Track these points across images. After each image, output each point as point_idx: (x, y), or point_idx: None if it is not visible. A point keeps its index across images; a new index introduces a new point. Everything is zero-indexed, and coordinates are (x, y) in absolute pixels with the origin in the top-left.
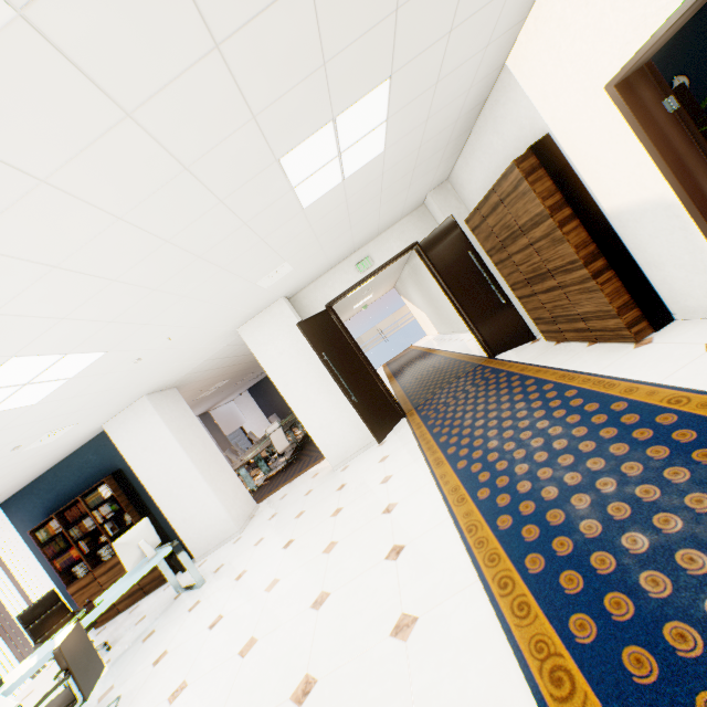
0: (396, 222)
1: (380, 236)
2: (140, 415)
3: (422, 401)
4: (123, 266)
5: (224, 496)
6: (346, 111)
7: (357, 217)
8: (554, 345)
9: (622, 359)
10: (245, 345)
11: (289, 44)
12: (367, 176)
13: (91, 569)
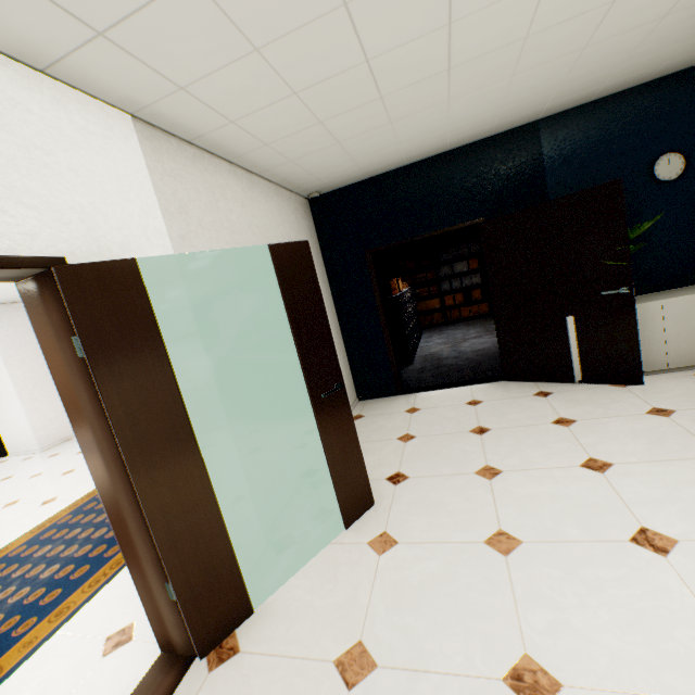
0: None
1: None
2: None
3: None
4: None
5: (40, 416)
6: None
7: None
8: None
9: None
10: None
11: None
12: None
13: None
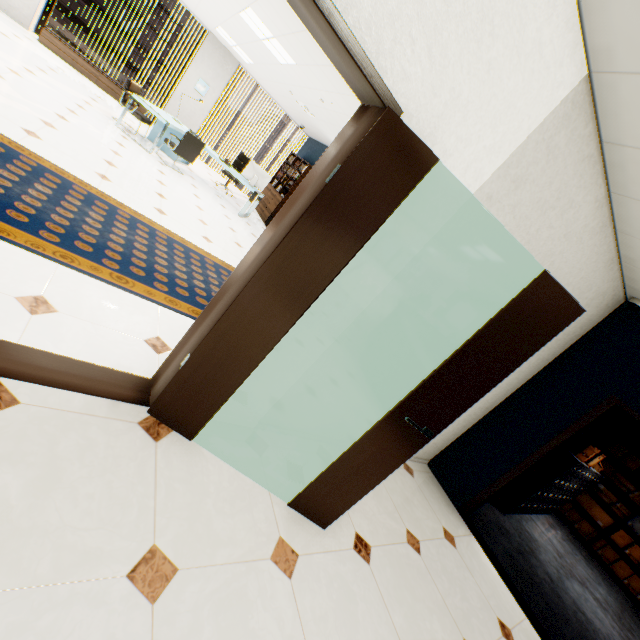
0: None
1: None
2: None
3: None
4: None
5: None
6: None
7: None
8: None
9: None
10: None
11: None
12: None
13: (274, 187)
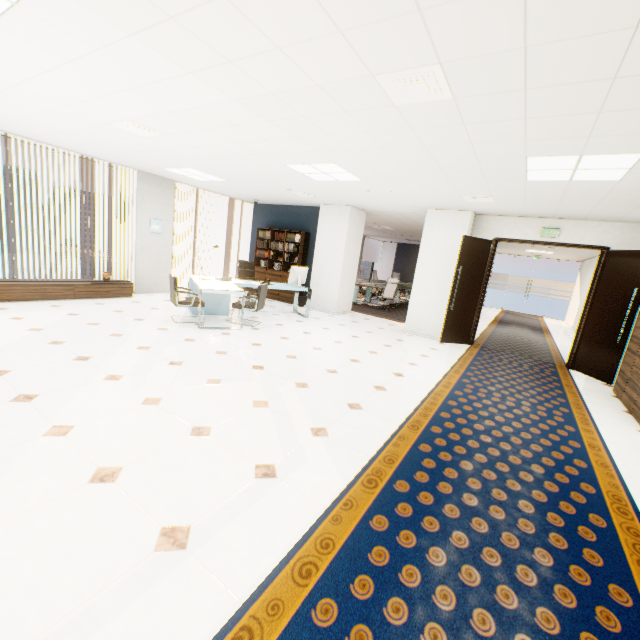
0: (609, 220)
1: (584, 222)
2: (340, 215)
3: (491, 347)
4: (406, 159)
5: (342, 291)
6: (594, 155)
7: (569, 201)
8: (610, 395)
9: (619, 426)
10: (423, 219)
11: (569, 126)
12: (593, 186)
13: (267, 267)
